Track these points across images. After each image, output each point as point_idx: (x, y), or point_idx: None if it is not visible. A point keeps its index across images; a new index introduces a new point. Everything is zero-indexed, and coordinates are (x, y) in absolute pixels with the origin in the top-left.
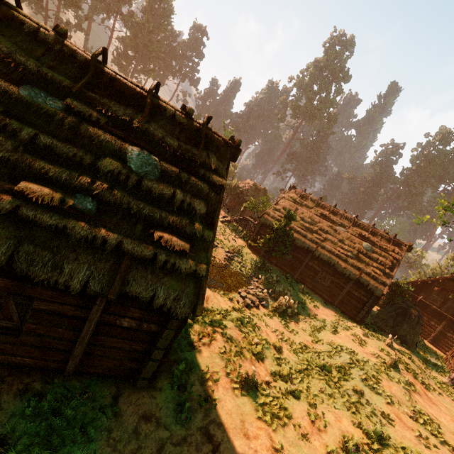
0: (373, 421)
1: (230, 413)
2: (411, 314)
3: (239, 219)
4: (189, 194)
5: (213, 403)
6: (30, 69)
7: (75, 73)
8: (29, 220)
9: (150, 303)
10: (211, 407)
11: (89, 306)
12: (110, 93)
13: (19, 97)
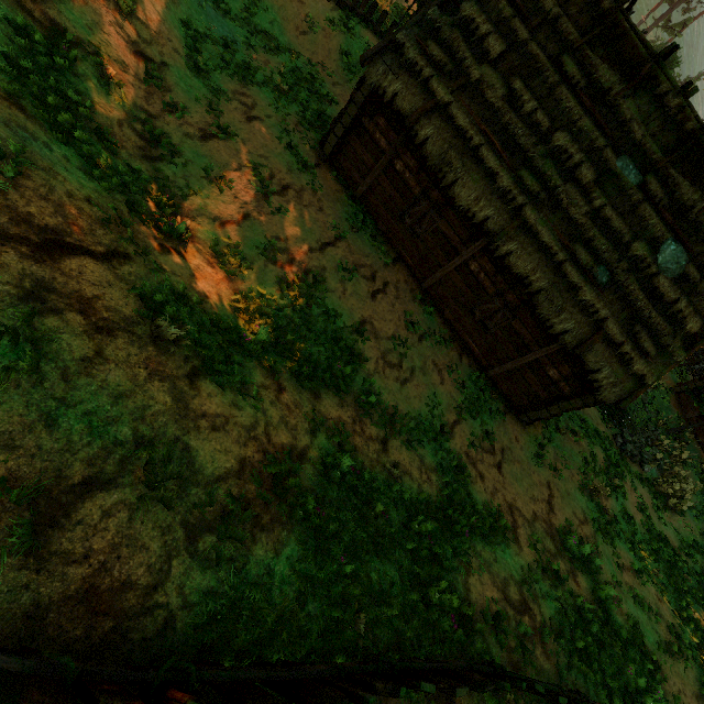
0: (698, 638)
1: (568, 493)
2: None
3: None
4: (692, 307)
5: (559, 476)
6: (635, 138)
7: (670, 142)
8: (564, 272)
9: (583, 372)
10: (556, 477)
11: (542, 344)
12: (689, 169)
13: (612, 167)
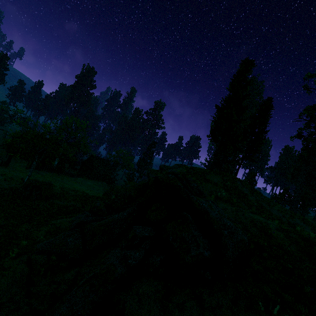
0: None
1: None
2: (54, 161)
3: (5, 144)
4: None
5: None
6: None
7: None
8: None
9: None
10: None
11: None
12: None
13: None
